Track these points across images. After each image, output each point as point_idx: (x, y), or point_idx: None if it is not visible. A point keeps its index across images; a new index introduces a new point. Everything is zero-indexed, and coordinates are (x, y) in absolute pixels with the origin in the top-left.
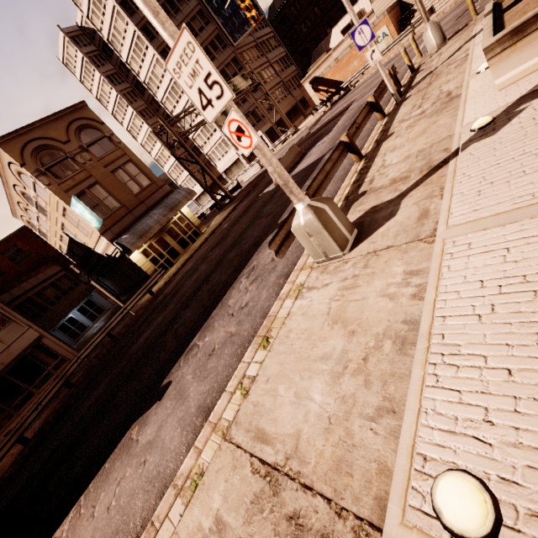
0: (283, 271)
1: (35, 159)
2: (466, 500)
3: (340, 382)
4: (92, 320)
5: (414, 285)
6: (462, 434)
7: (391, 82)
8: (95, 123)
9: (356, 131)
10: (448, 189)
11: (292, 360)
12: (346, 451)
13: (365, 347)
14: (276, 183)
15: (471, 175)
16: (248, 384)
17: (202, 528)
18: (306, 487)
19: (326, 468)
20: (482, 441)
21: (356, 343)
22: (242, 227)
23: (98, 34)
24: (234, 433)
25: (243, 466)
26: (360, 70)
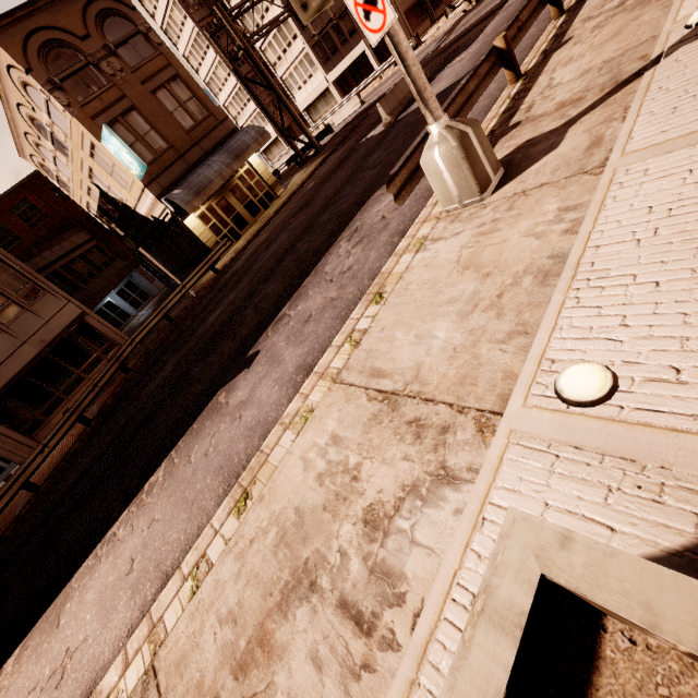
0: (398, 228)
1: (45, 62)
2: (588, 375)
3: (468, 319)
4: (135, 308)
5: (569, 220)
6: (595, 338)
7: None
8: (123, 8)
9: (517, 34)
10: (634, 109)
11: (413, 308)
12: (472, 369)
13: (500, 286)
14: (386, 123)
15: (669, 88)
16: (359, 336)
17: (317, 445)
18: (427, 401)
19: (449, 384)
20: (614, 340)
21: (491, 283)
22: (337, 184)
23: None
24: (345, 376)
25: (358, 398)
26: None
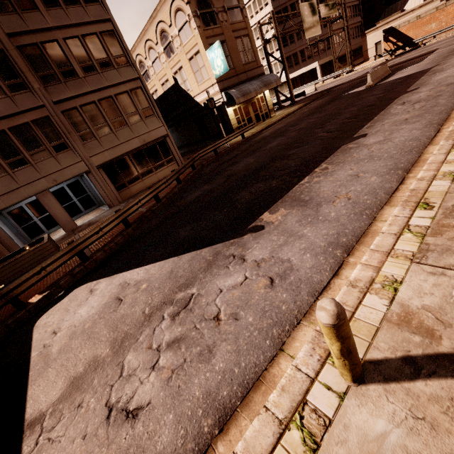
0: None
1: (196, 2)
2: None
3: None
4: None
5: None
6: None
7: None
8: None
9: None
10: None
11: None
12: None
13: None
14: (368, 85)
15: None
16: None
17: None
18: None
19: None
20: None
21: None
22: (344, 103)
23: None
24: None
25: None
26: (438, 31)
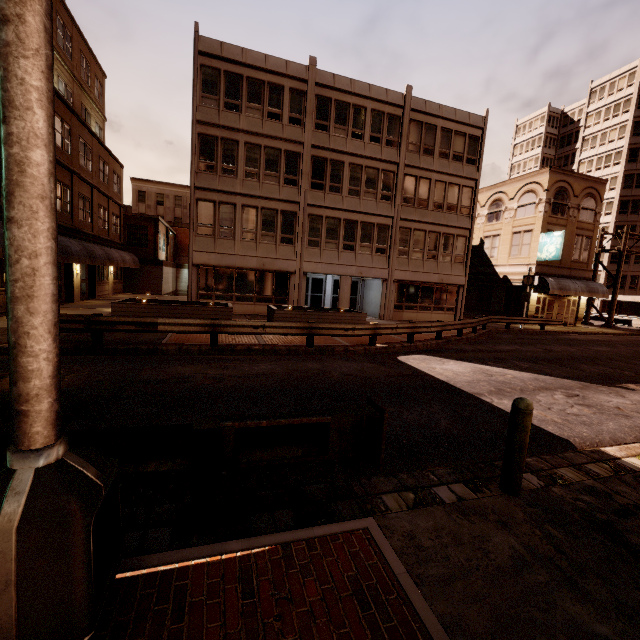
0: None
1: (555, 192)
2: None
3: None
4: None
5: None
6: None
7: None
8: (598, 198)
9: None
10: None
11: None
12: None
13: None
14: None
15: None
16: None
17: None
18: None
19: None
20: None
21: None
22: None
23: (573, 127)
24: None
25: None
26: None
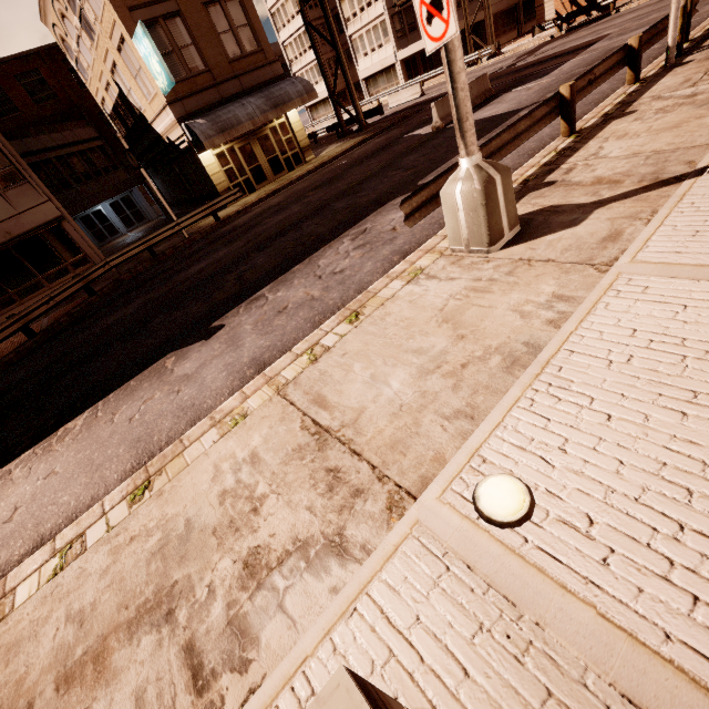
0: (403, 247)
1: None
2: (508, 494)
3: (426, 378)
4: (126, 226)
5: (557, 311)
6: (532, 452)
7: (677, 25)
8: None
9: (586, 87)
10: (661, 216)
11: (380, 343)
12: (408, 436)
13: (469, 355)
14: (435, 126)
15: (700, 207)
16: (320, 352)
17: (235, 456)
18: (354, 453)
19: (381, 444)
20: (547, 462)
21: (461, 348)
22: (365, 173)
23: None
24: (290, 391)
25: (292, 421)
26: None
